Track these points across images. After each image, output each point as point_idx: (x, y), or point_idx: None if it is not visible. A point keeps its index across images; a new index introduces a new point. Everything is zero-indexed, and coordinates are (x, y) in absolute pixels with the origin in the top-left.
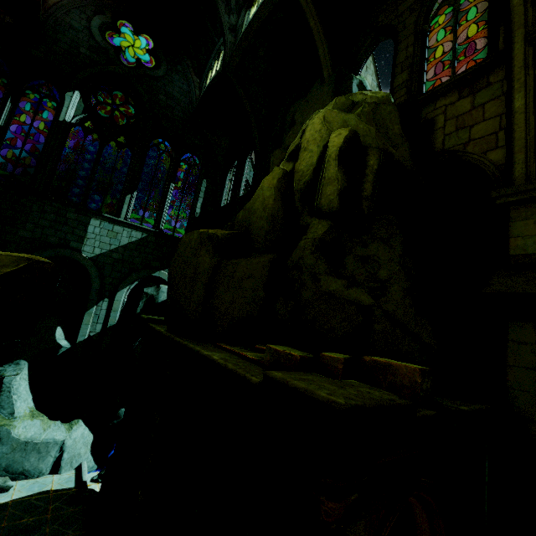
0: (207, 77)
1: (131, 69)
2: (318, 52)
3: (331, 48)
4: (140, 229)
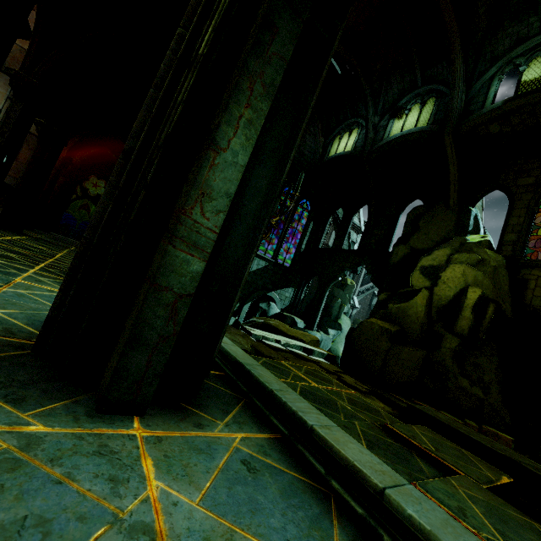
0: (333, 142)
1: None
2: (450, 186)
3: (459, 186)
4: (265, 259)
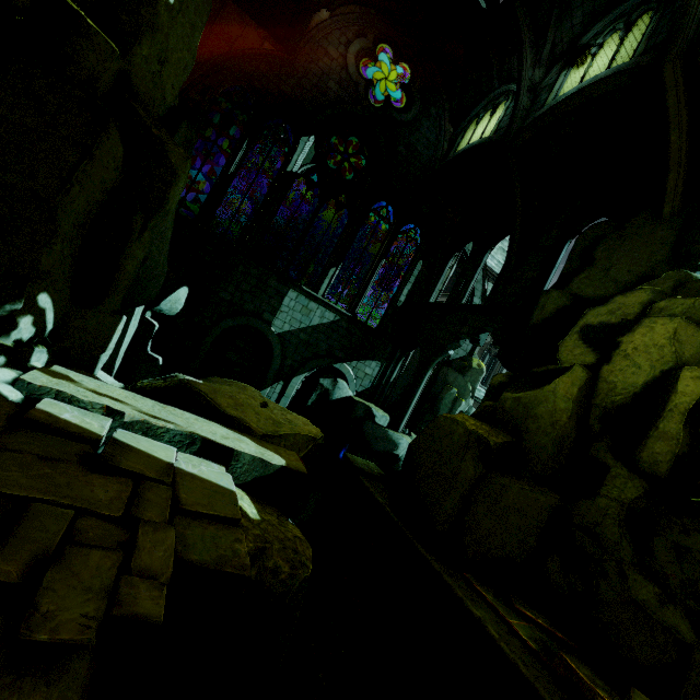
0: (466, 130)
1: (376, 110)
2: (667, 176)
3: (689, 175)
4: (334, 310)
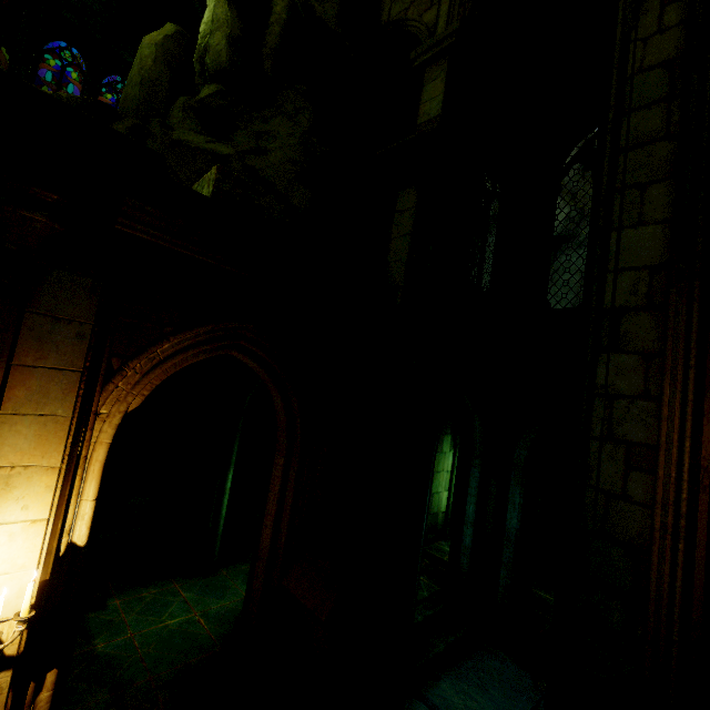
0: None
1: None
2: None
3: None
4: None
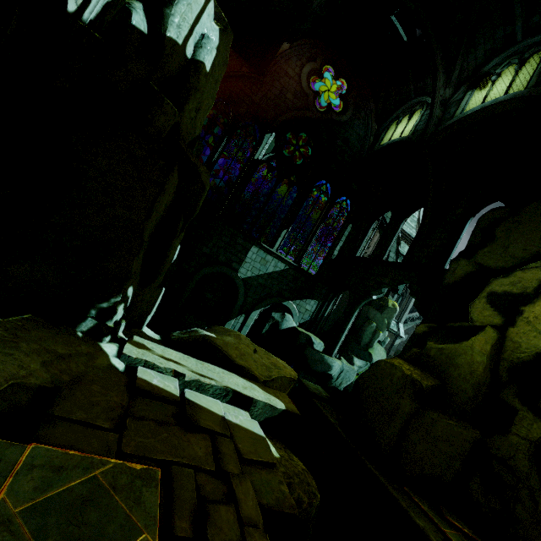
0: (388, 128)
1: (321, 113)
2: None
3: None
4: (284, 261)
